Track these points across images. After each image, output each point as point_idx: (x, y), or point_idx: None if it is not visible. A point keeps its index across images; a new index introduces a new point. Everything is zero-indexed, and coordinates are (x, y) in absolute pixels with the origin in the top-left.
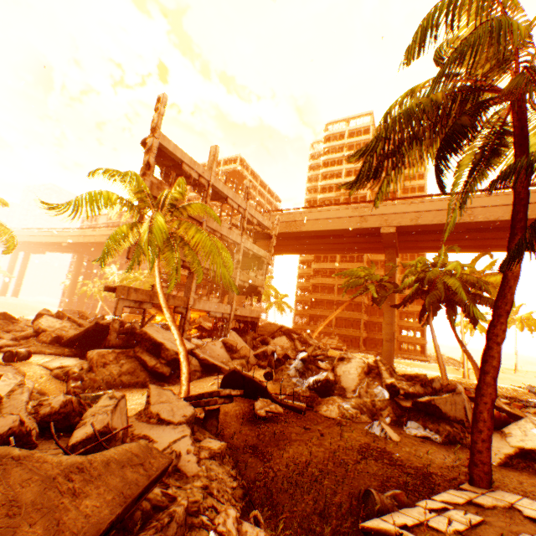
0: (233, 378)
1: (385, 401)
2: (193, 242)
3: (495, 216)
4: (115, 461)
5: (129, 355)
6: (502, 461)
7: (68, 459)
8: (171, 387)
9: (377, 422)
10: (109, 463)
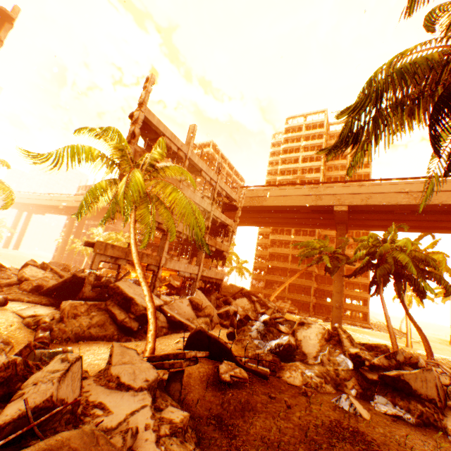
0: (198, 337)
1: (349, 371)
2: (169, 200)
3: (439, 200)
4: None
5: (100, 308)
6: None
7: None
8: (137, 342)
9: (345, 395)
10: None
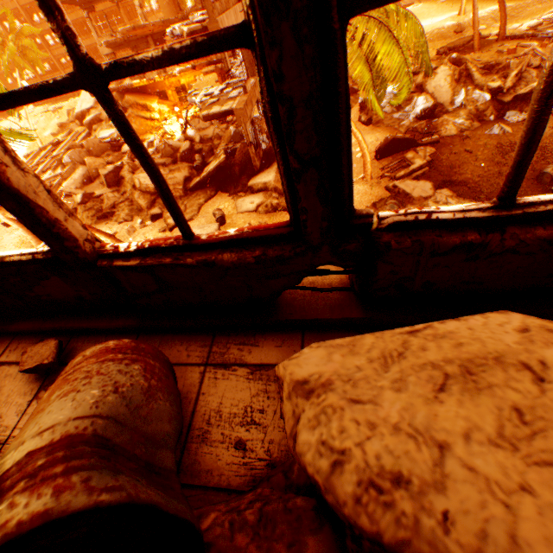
0: (390, 145)
1: (487, 104)
2: (407, 40)
3: None
4: None
5: None
6: None
7: None
8: None
9: (497, 126)
10: None
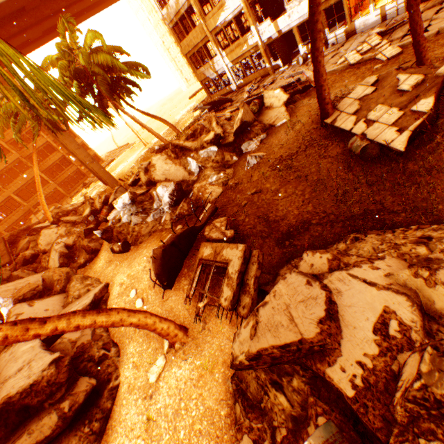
0: (169, 258)
1: (219, 153)
2: None
3: None
4: None
5: None
6: (289, 115)
7: None
8: (127, 371)
9: (250, 157)
10: None
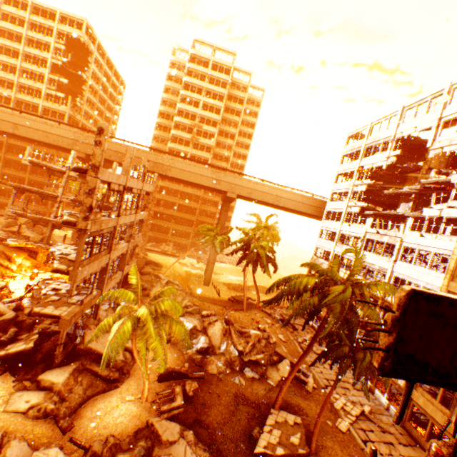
0: (170, 374)
1: (236, 357)
2: (176, 333)
3: (289, 205)
4: None
5: (80, 369)
6: (277, 384)
7: None
8: (125, 386)
9: (238, 377)
10: None
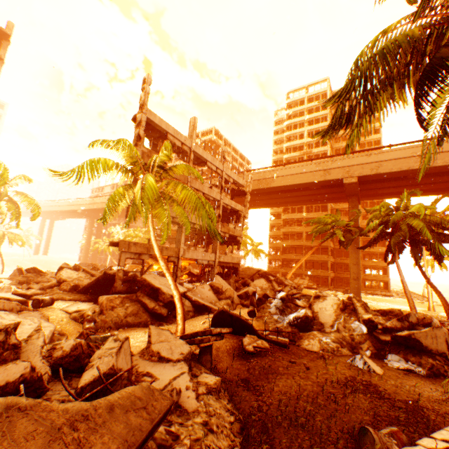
0: (221, 317)
1: (364, 335)
2: (180, 198)
3: None
4: (118, 405)
5: (132, 299)
6: None
7: (73, 406)
8: (168, 326)
9: (359, 356)
10: (113, 408)
